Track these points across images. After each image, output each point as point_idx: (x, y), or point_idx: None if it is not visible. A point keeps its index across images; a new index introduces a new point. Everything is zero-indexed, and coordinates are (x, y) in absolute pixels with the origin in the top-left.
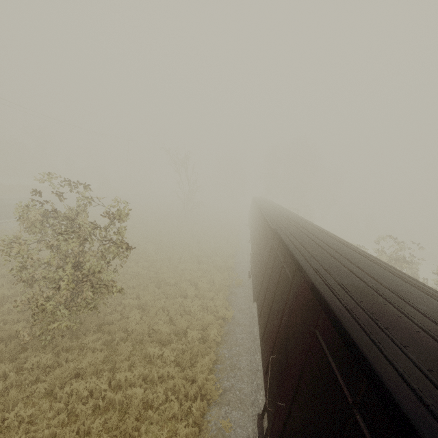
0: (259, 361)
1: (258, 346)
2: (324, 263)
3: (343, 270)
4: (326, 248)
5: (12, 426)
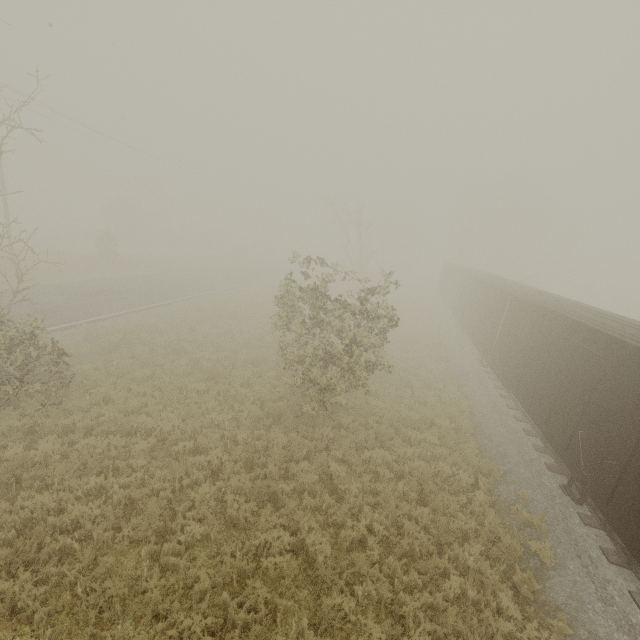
0: (530, 452)
1: (521, 439)
2: None
3: None
4: (635, 327)
5: (334, 478)
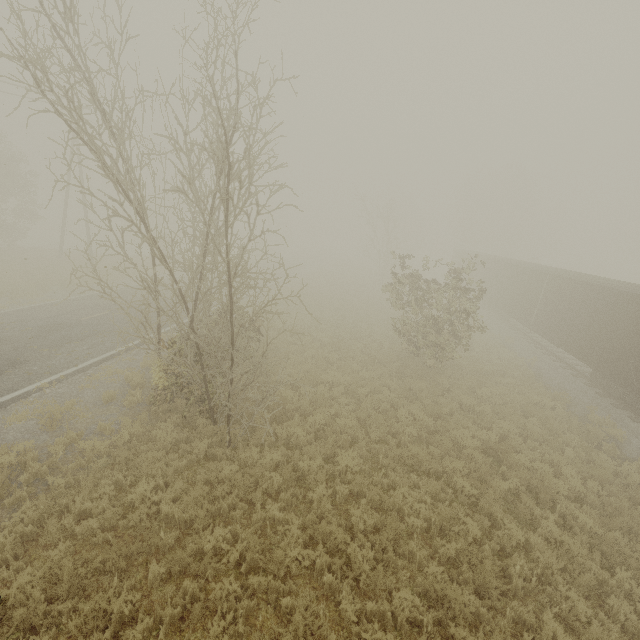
0: (582, 386)
1: (572, 379)
2: None
3: None
4: None
5: (465, 406)
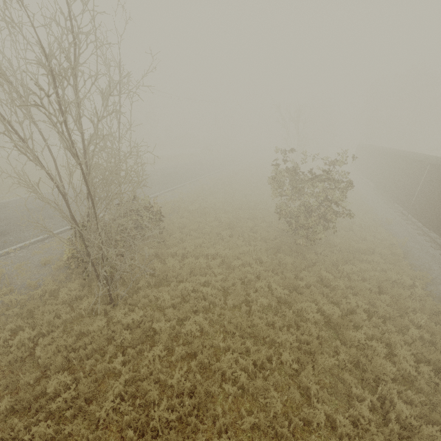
0: None
1: (440, 259)
2: None
3: None
4: None
5: (324, 280)
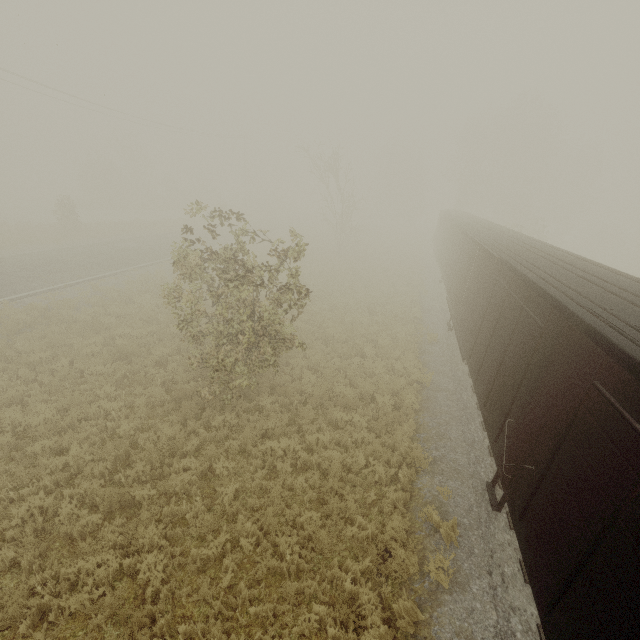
0: (475, 432)
1: (471, 415)
2: (599, 301)
3: (633, 309)
4: (596, 282)
5: (220, 475)
